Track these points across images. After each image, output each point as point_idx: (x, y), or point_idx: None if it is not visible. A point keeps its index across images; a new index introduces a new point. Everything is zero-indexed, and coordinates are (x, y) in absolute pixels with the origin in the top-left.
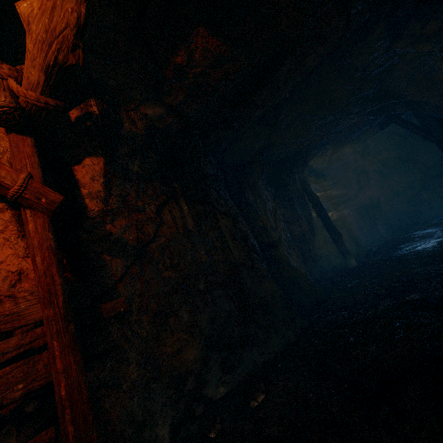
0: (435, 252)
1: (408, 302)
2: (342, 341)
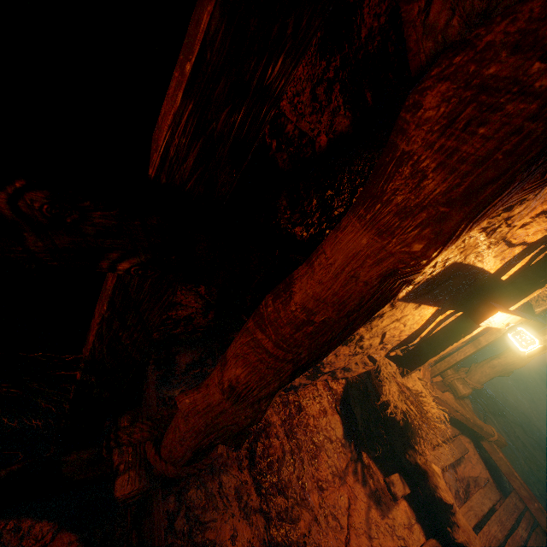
0: None
1: None
2: None
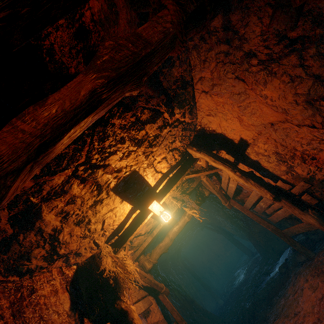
0: (245, 279)
1: (247, 298)
2: (240, 320)
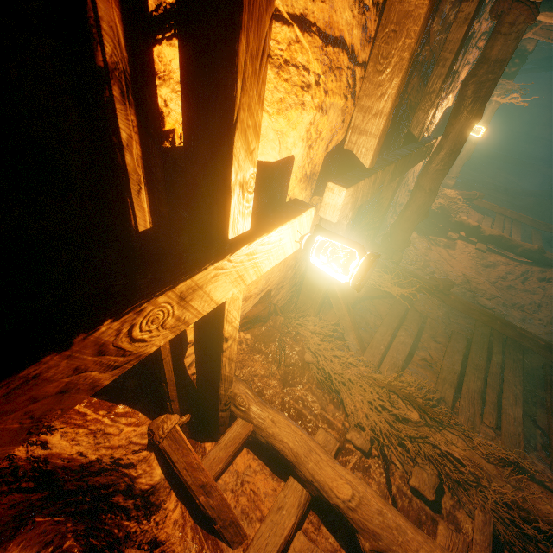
0: None
1: None
2: None
